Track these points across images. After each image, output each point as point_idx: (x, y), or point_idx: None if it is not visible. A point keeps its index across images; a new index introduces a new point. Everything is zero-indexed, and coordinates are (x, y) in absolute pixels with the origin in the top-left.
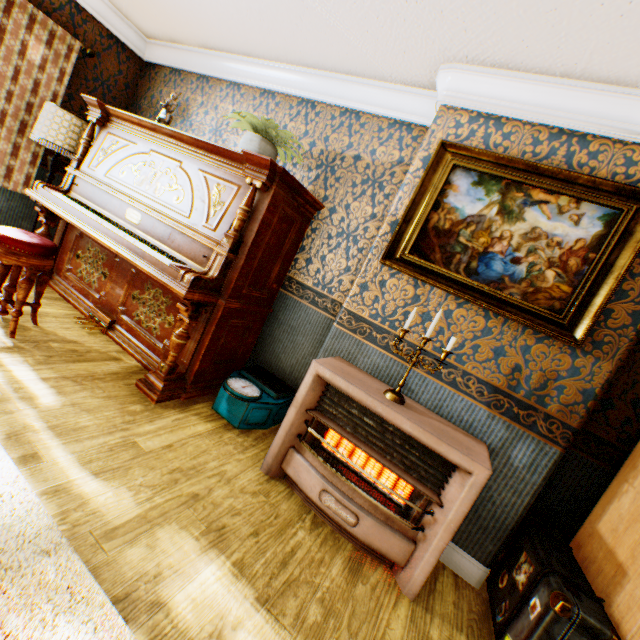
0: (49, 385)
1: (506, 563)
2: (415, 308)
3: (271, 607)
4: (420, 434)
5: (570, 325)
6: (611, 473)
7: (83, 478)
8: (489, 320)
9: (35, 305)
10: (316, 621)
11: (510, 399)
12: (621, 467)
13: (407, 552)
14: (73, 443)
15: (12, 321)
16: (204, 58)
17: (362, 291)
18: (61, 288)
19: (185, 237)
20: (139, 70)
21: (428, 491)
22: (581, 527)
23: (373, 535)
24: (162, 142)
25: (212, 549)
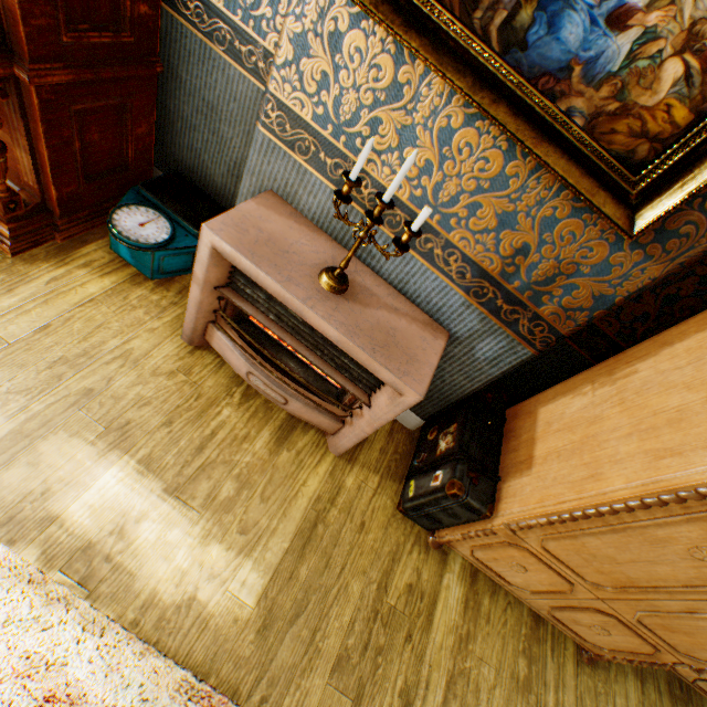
0: None
1: (441, 422)
2: (371, 140)
3: (181, 495)
4: (349, 348)
5: (641, 198)
6: (587, 363)
7: None
8: (512, 162)
9: None
10: (228, 497)
11: (498, 290)
12: (599, 365)
13: (336, 428)
14: None
15: None
16: None
17: (299, 57)
18: None
19: None
20: None
21: (359, 392)
22: (527, 401)
23: (303, 414)
24: None
25: (113, 452)
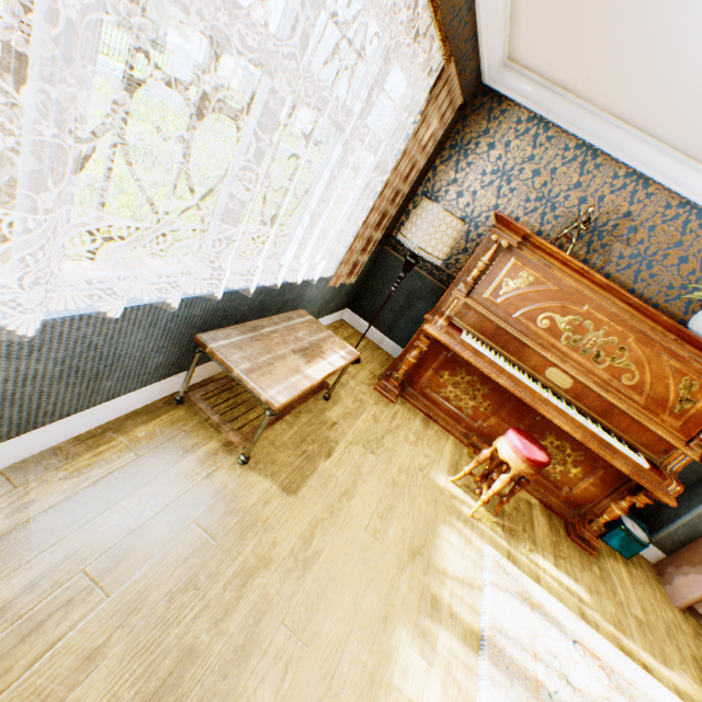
0: (564, 573)
1: None
2: None
3: None
4: None
5: None
6: None
7: (668, 673)
8: None
9: (488, 475)
10: None
11: None
12: None
13: None
14: (633, 638)
15: (500, 506)
16: (604, 126)
17: None
18: (419, 404)
19: (635, 422)
20: (472, 97)
21: None
22: None
23: None
24: (606, 301)
25: None
